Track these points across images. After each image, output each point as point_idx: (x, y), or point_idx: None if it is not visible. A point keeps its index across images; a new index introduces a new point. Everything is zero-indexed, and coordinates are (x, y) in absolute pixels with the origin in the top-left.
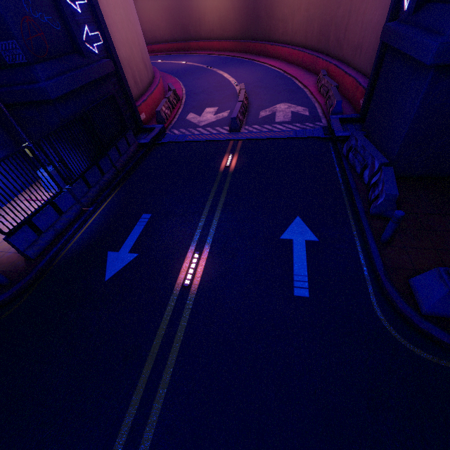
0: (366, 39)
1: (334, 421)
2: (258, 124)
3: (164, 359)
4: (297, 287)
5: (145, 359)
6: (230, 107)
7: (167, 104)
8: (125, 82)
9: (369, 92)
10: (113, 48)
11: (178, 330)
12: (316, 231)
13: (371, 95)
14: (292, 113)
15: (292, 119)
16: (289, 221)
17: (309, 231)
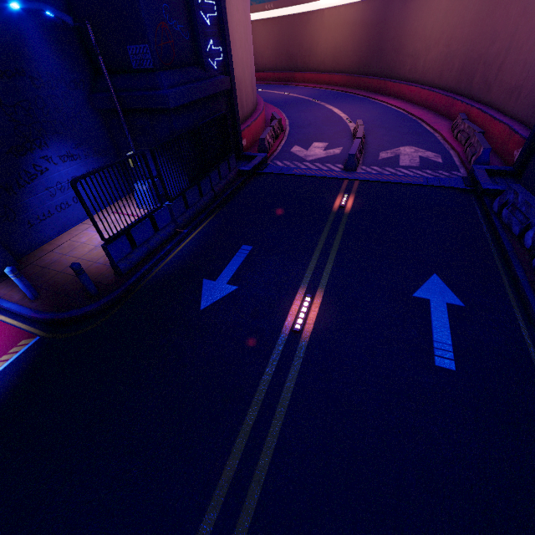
0: (529, 81)
1: (501, 532)
2: (378, 166)
3: (272, 409)
4: (439, 357)
5: (248, 404)
6: (343, 145)
7: (271, 133)
8: (235, 103)
9: (532, 141)
10: (231, 65)
11: (288, 380)
12: (460, 294)
13: (534, 146)
14: (421, 158)
15: (421, 164)
16: (423, 277)
17: (451, 293)
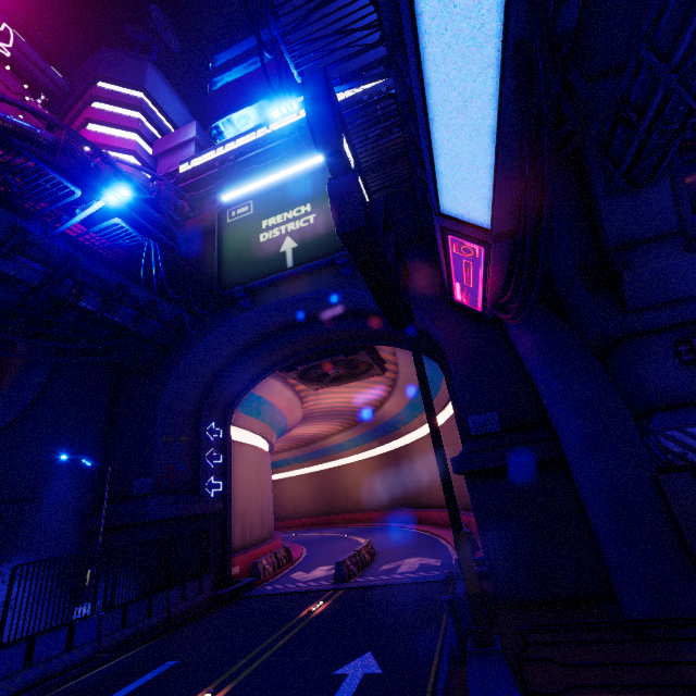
0: None
1: None
2: (373, 575)
3: None
4: None
5: None
6: None
7: (272, 559)
8: (229, 525)
9: None
10: (230, 494)
11: None
12: (384, 663)
13: None
14: (421, 564)
15: (418, 568)
16: (355, 656)
17: (375, 664)
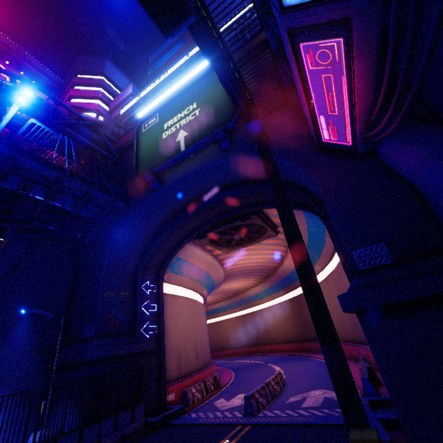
0: None
1: None
2: (280, 409)
3: None
4: None
5: None
6: None
7: (201, 387)
8: (163, 360)
9: None
10: (163, 335)
11: None
12: None
13: None
14: (325, 398)
15: (322, 404)
16: None
17: None
